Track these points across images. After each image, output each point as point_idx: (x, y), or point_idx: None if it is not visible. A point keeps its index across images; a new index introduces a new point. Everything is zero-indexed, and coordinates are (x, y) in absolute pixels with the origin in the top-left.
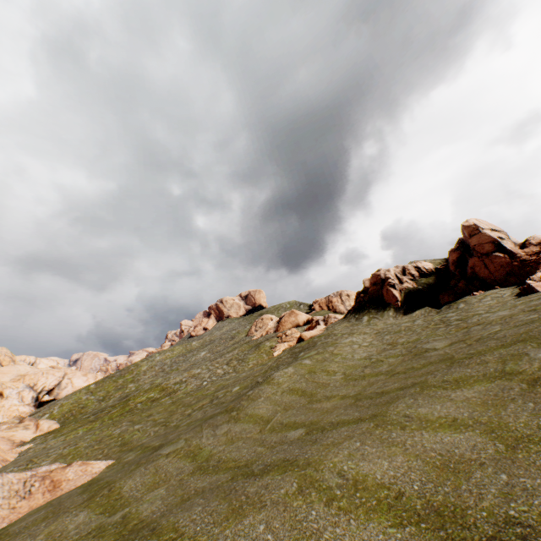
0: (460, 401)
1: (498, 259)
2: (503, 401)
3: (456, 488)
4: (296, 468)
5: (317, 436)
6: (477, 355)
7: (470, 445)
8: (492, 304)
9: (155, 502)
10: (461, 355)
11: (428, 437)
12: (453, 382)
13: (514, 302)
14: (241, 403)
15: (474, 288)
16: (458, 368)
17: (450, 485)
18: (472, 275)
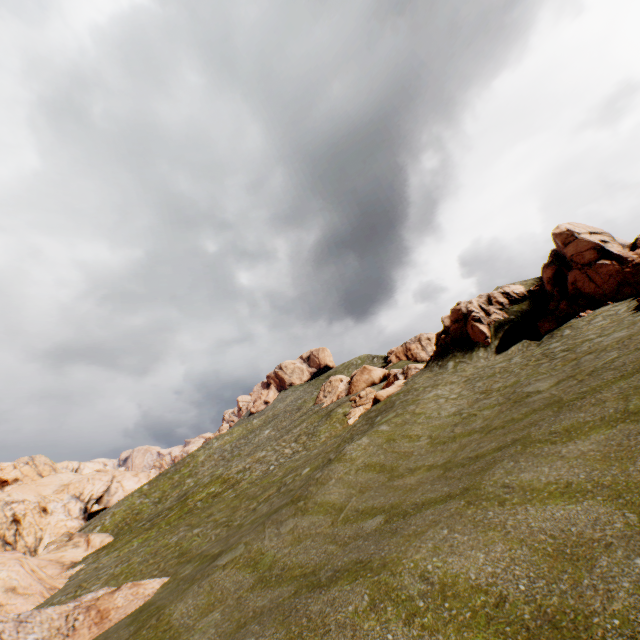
0: (573, 457)
1: (604, 268)
2: (630, 452)
3: (576, 584)
4: (368, 573)
5: (397, 524)
6: (590, 393)
7: (590, 518)
8: (605, 325)
9: (208, 631)
10: (571, 395)
11: (535, 513)
12: (563, 433)
13: (632, 318)
14: (308, 490)
15: (580, 308)
16: (568, 413)
17: (567, 581)
18: (575, 293)
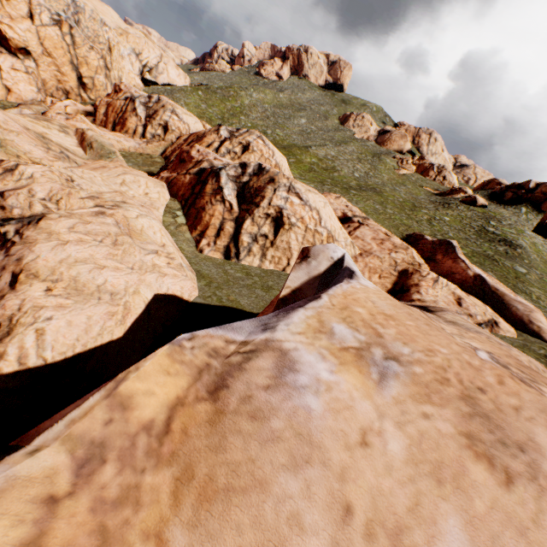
0: None
1: None
2: None
3: None
4: None
5: None
6: None
7: None
8: None
9: None
10: None
11: None
12: None
13: None
14: (521, 256)
15: None
16: None
17: None
18: None
